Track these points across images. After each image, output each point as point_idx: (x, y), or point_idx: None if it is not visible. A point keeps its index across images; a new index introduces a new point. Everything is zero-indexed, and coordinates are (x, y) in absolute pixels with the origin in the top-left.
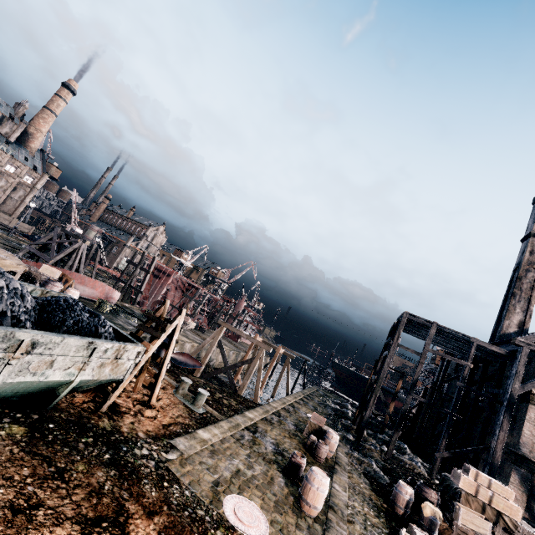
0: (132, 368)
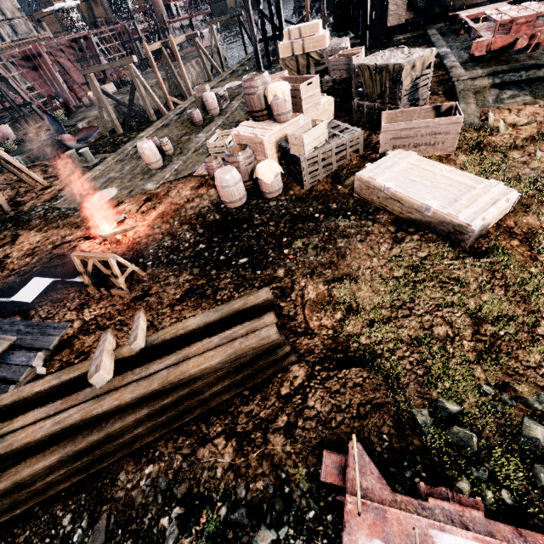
0: None
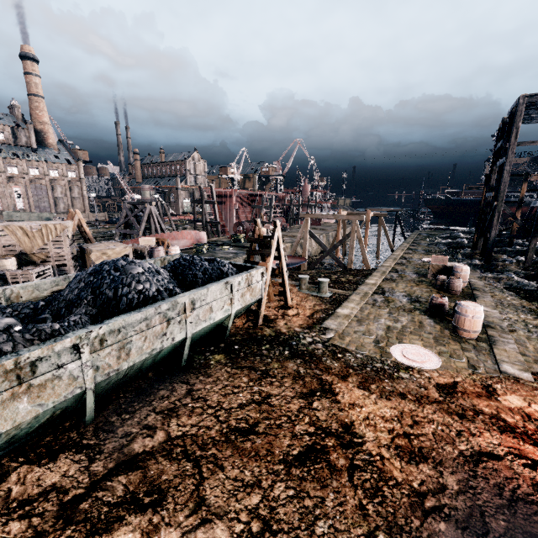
0: (263, 287)
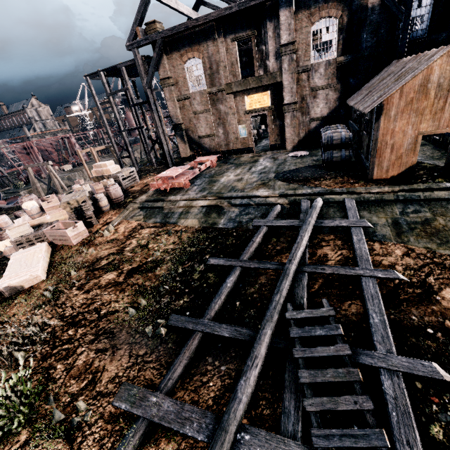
0: None
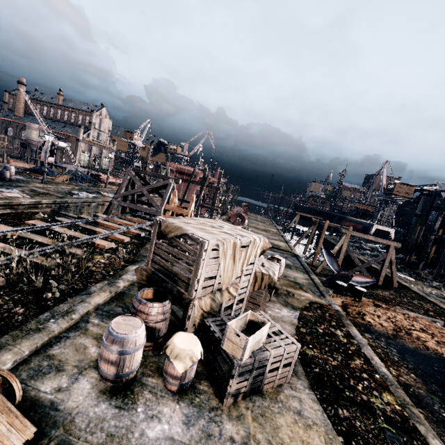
0: None
